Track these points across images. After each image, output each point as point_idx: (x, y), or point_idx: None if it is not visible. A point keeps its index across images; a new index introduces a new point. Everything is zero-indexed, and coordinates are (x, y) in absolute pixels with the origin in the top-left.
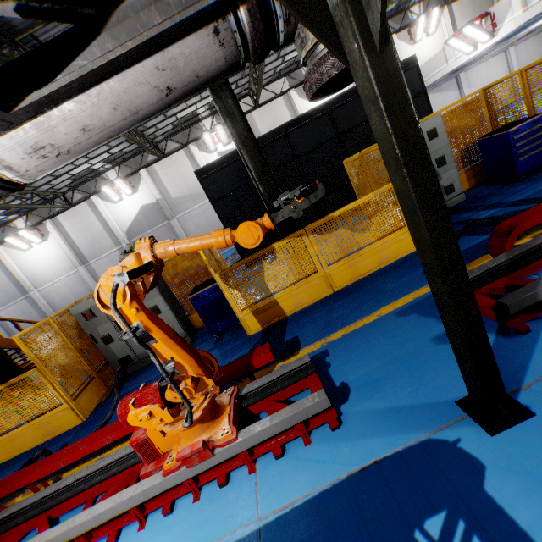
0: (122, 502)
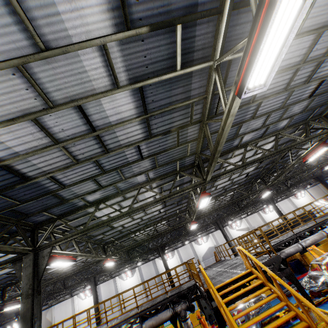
0: None
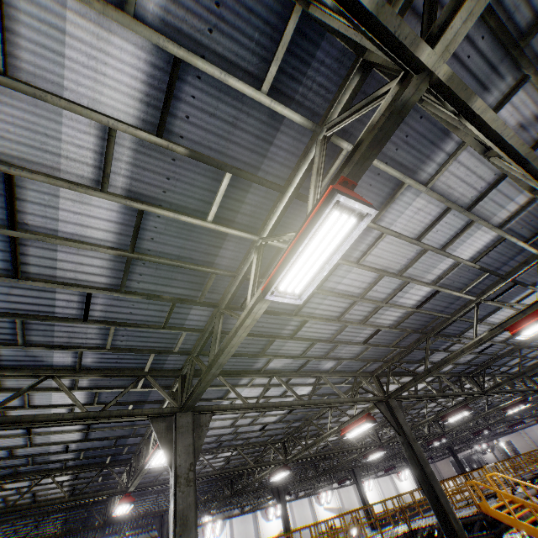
0: None
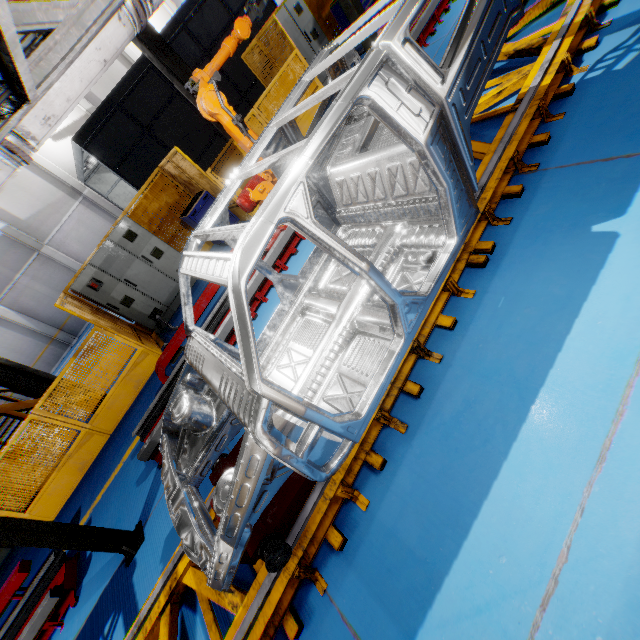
0: (271, 256)
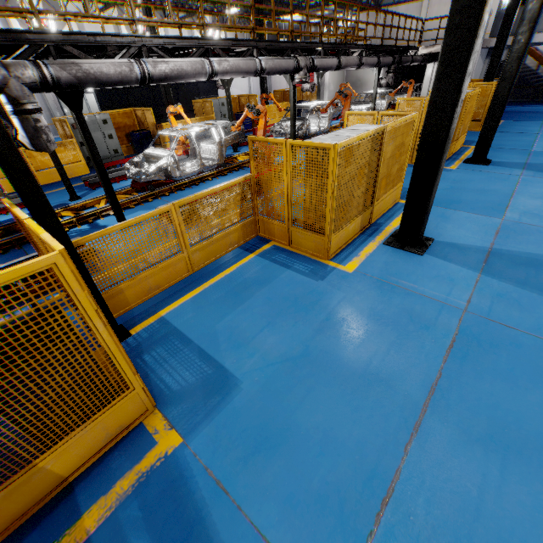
0: None
